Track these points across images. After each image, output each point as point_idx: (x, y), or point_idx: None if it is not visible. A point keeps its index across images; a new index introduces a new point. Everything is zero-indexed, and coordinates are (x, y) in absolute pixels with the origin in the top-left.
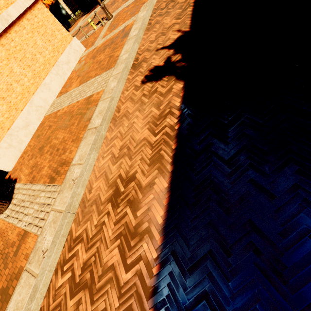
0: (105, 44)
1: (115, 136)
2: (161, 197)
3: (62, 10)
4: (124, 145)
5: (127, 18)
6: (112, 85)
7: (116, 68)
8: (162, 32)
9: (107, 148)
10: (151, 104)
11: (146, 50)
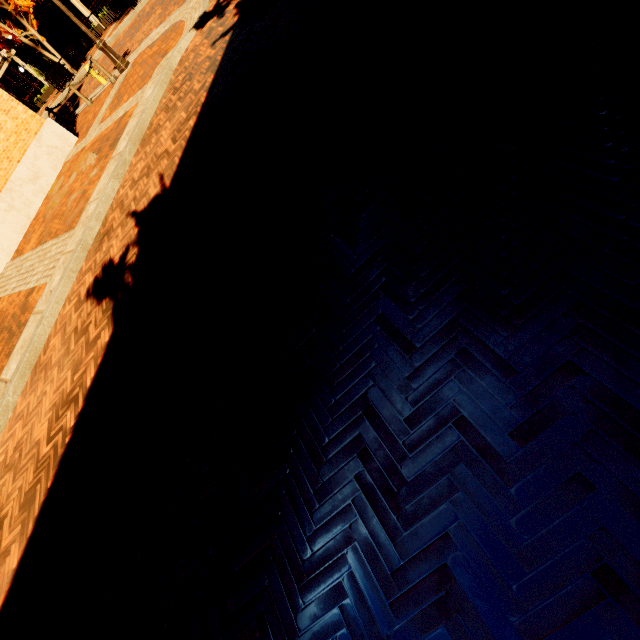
0: (94, 146)
1: (23, 412)
2: (4, 585)
3: (71, 8)
4: (21, 442)
5: (136, 87)
6: (55, 281)
7: (75, 234)
8: (149, 166)
9: (7, 436)
10: (73, 360)
11: (120, 204)
